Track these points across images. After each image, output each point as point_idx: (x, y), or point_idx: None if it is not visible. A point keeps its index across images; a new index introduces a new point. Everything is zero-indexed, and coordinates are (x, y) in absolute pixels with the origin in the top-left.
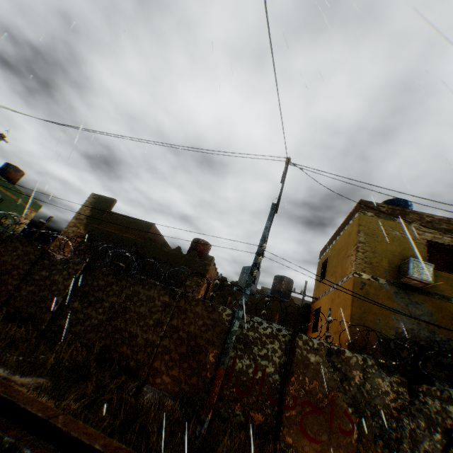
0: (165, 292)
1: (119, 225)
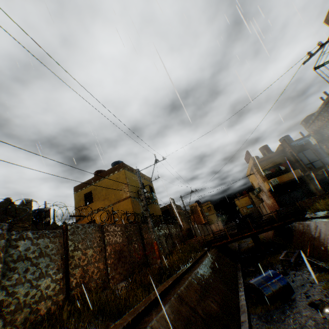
0: (94, 229)
1: None
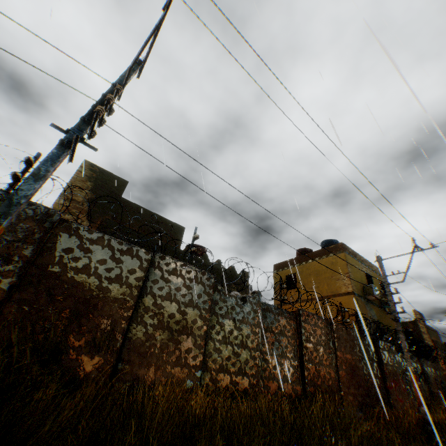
0: (323, 323)
1: (143, 223)
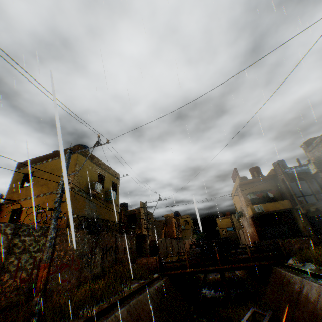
0: None
1: None
